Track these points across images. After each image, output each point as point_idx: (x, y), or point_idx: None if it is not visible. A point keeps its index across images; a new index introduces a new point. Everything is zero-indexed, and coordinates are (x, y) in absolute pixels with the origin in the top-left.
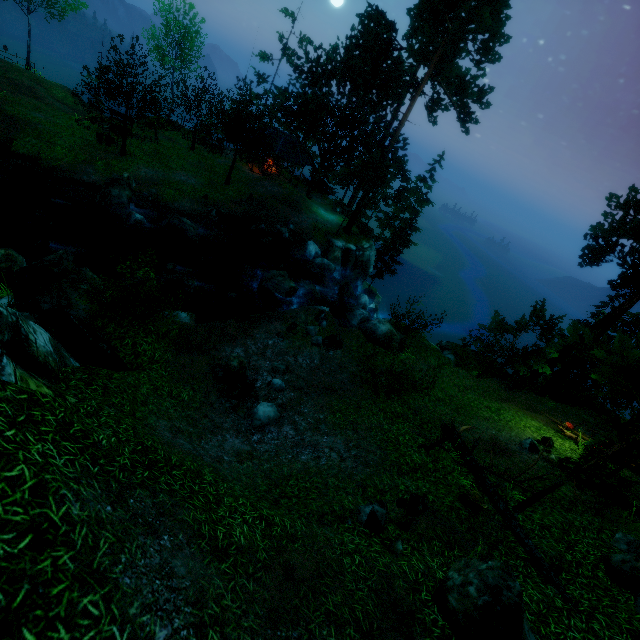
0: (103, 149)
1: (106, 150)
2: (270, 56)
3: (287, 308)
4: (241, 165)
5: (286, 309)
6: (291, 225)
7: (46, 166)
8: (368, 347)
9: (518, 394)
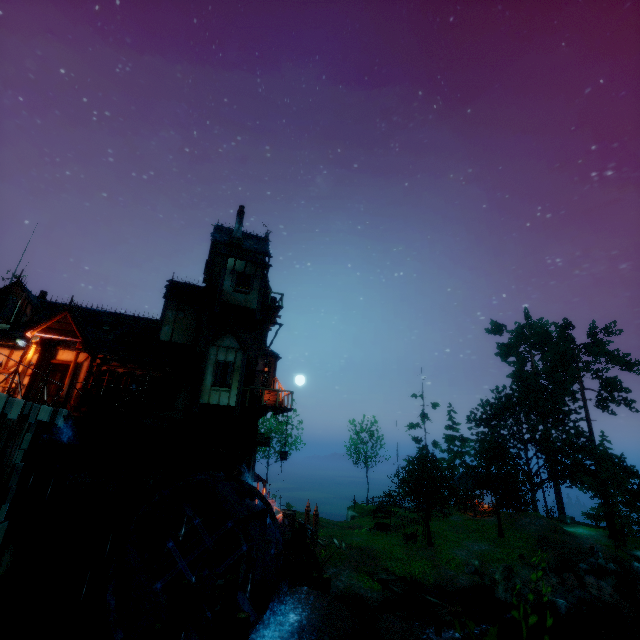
0: (417, 547)
1: (419, 547)
2: (417, 424)
3: None
4: (464, 515)
5: None
6: (599, 552)
7: (430, 584)
8: None
9: None
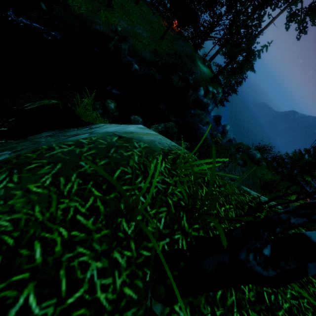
0: None
1: (98, 0)
2: None
3: (200, 131)
4: (161, 22)
5: (203, 133)
6: (194, 75)
7: (74, 13)
8: (251, 164)
9: (284, 181)
